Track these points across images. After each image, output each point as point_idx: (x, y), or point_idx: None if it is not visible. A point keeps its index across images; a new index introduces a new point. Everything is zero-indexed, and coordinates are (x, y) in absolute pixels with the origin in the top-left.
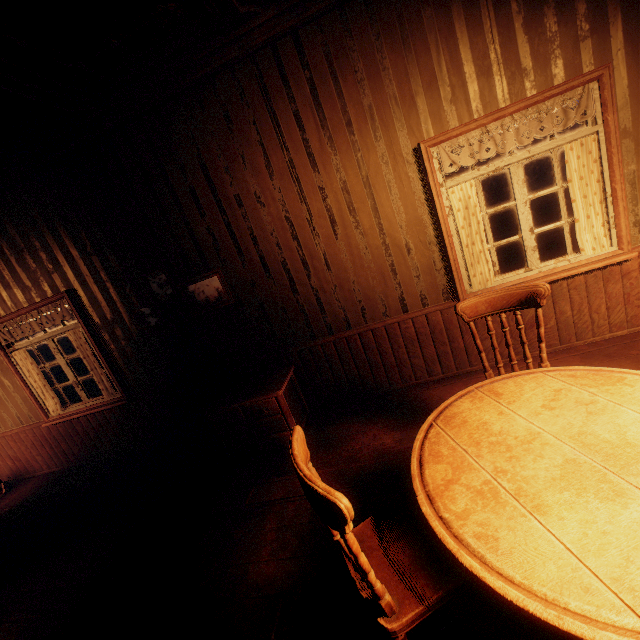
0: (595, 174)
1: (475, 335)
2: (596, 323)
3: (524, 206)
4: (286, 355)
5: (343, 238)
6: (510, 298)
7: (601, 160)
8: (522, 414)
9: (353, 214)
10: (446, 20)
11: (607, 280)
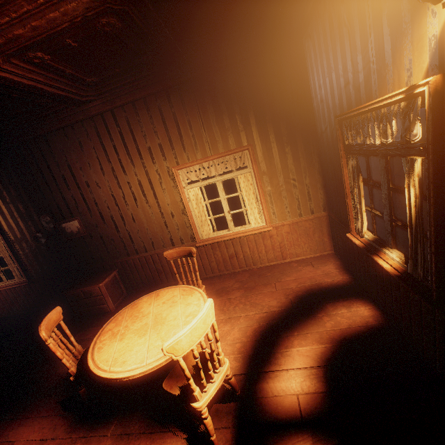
0: (252, 190)
1: (173, 266)
2: (261, 258)
3: (224, 200)
4: (114, 263)
5: (141, 207)
6: (185, 252)
7: (254, 184)
8: (154, 305)
9: (145, 196)
10: (181, 115)
11: (263, 238)
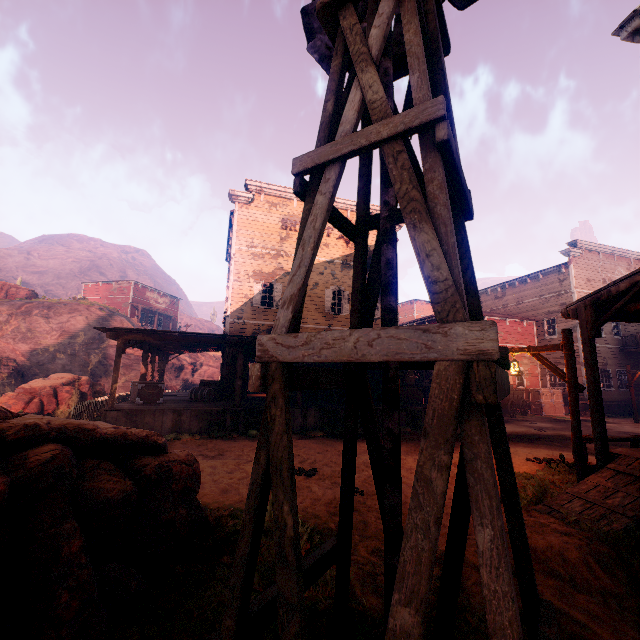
0: None
1: None
2: None
3: None
4: None
5: None
6: None
7: None
8: None
9: None
10: None
11: None
